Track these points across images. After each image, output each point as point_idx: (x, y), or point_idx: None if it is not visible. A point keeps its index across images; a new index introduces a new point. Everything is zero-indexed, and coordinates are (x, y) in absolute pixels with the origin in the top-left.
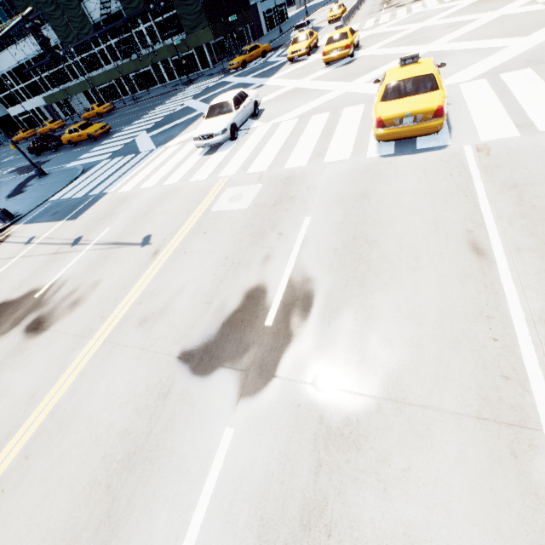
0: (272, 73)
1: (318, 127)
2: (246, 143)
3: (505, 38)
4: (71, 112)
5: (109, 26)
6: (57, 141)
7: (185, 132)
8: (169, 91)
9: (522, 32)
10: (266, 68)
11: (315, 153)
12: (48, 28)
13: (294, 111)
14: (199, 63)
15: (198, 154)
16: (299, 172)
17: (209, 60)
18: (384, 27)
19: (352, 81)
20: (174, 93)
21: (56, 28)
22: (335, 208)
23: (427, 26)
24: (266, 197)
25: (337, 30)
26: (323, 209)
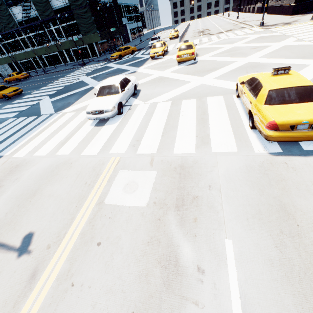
0: (141, 64)
1: (191, 111)
2: (131, 119)
3: (302, 59)
4: None
5: (28, 24)
6: None
7: (79, 101)
8: (69, 68)
9: (311, 56)
10: (135, 60)
11: (199, 139)
12: None
13: (165, 94)
14: (90, 53)
15: (90, 124)
16: (191, 160)
17: (97, 52)
18: (207, 44)
19: (203, 76)
20: (73, 70)
21: None
22: (257, 228)
23: (237, 47)
24: (164, 192)
25: (185, 42)
26: (241, 226)
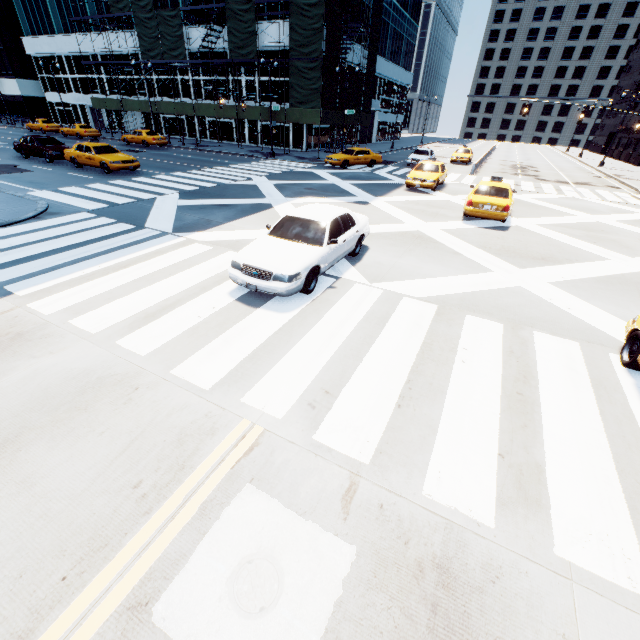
0: (382, 192)
1: (487, 358)
2: (328, 316)
3: None
4: (120, 127)
5: (204, 60)
6: (58, 151)
7: (231, 225)
8: (242, 154)
9: None
10: (372, 181)
11: (509, 473)
12: (136, 34)
13: (424, 280)
14: (292, 140)
15: (230, 290)
16: (478, 559)
17: (305, 141)
18: (533, 197)
19: (522, 267)
20: (248, 159)
21: (143, 36)
22: None
23: (605, 224)
24: None
25: (493, 180)
26: None
